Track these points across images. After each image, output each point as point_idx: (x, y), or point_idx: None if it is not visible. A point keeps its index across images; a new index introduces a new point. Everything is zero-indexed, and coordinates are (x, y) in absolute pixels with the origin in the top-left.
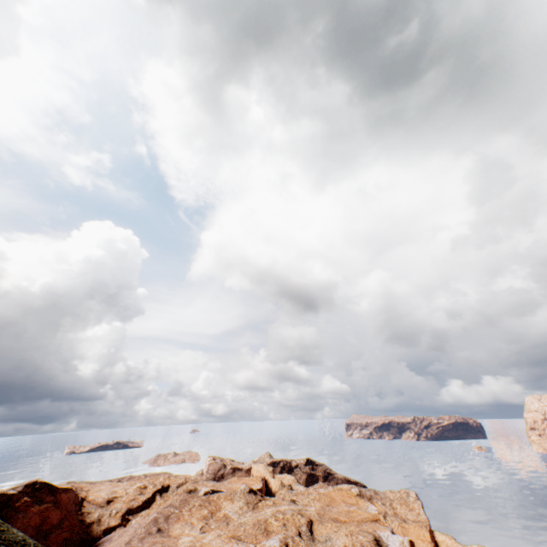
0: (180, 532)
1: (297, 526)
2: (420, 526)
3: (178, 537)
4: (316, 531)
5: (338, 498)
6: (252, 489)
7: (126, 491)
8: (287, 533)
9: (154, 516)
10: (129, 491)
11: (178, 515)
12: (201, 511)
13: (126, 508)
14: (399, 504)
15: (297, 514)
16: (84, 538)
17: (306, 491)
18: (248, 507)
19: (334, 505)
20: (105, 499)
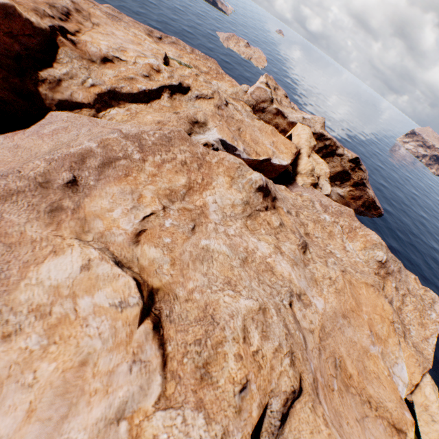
0: (103, 211)
1: (266, 391)
2: (417, 363)
3: (89, 220)
4: (293, 417)
5: (364, 310)
6: (265, 187)
7: (136, 61)
8: (229, 438)
9: (86, 148)
10: (139, 62)
11: (129, 168)
12: (174, 177)
13: (110, 87)
14: (413, 307)
15: (285, 356)
16: (5, 99)
17: (330, 226)
18: (243, 211)
19: (352, 323)
20: (101, 54)
